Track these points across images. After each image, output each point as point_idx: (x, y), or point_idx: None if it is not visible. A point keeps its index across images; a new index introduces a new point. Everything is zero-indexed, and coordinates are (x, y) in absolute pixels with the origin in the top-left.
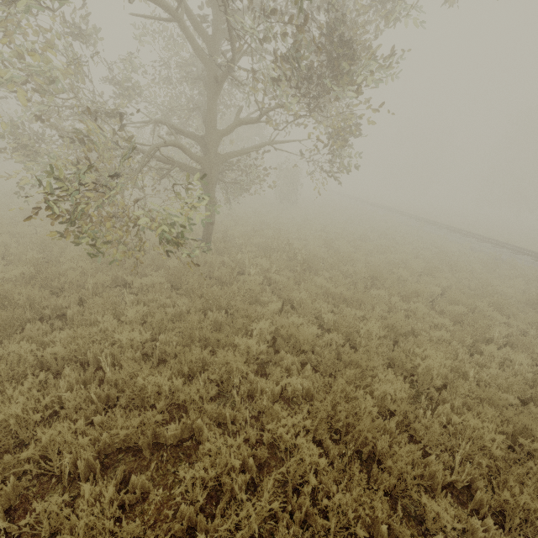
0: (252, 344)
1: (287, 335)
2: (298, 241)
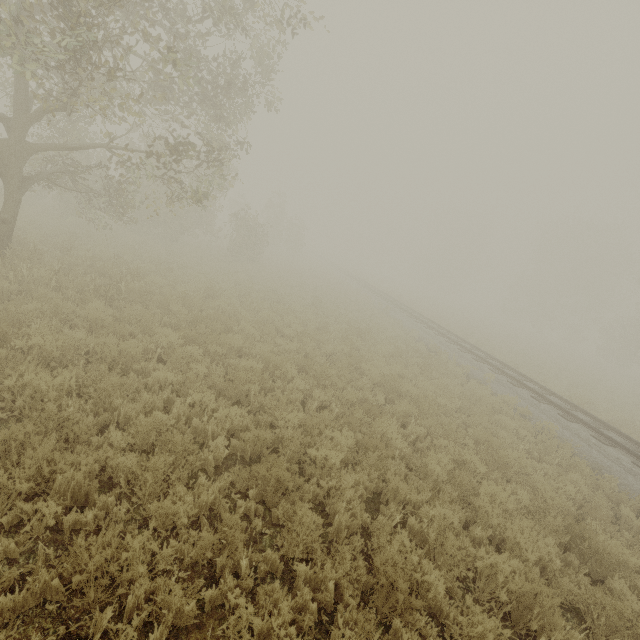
0: None
1: None
2: (179, 283)
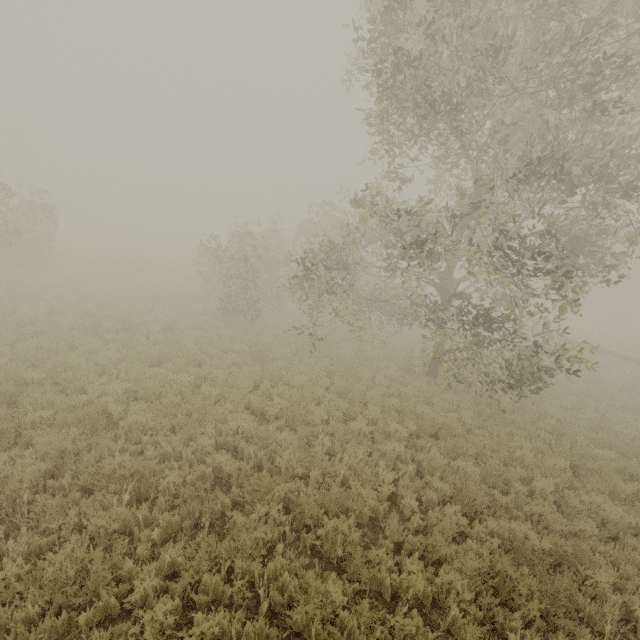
0: (607, 452)
1: (602, 442)
2: None
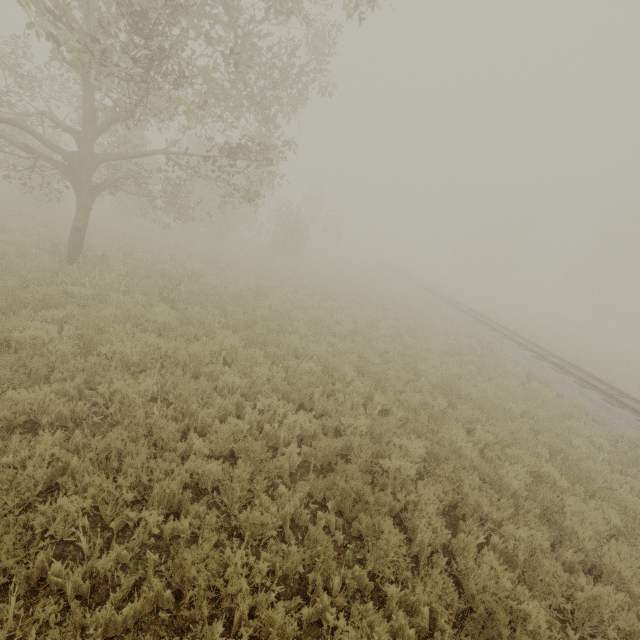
0: None
1: None
2: (230, 282)
